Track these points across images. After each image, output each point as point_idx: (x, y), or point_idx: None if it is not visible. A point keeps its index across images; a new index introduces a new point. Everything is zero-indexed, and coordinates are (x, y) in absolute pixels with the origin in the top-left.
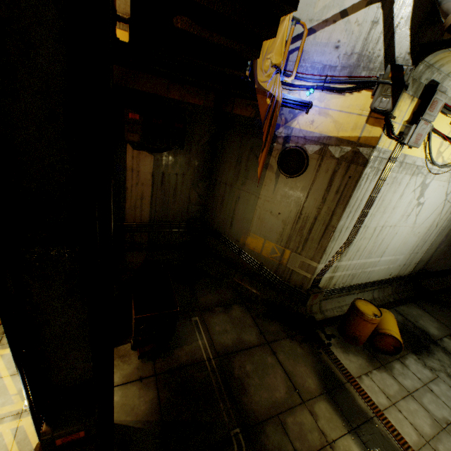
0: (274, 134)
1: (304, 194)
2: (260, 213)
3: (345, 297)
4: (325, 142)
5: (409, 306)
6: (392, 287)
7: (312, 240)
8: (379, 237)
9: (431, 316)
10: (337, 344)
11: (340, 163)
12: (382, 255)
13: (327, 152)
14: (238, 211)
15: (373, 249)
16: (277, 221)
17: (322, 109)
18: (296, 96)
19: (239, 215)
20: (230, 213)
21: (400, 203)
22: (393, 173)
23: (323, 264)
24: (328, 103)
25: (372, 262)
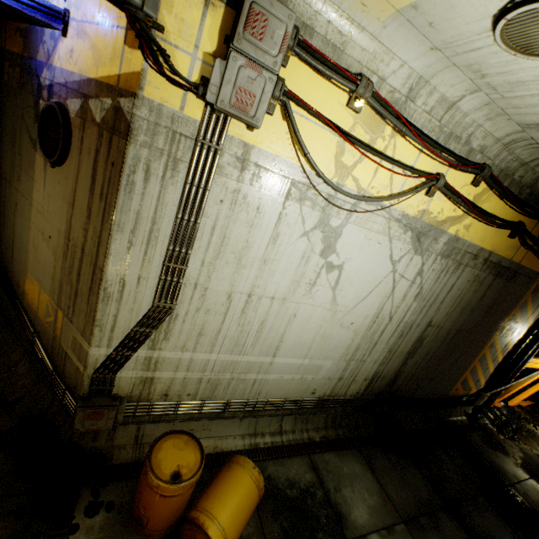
0: (40, 83)
1: (71, 200)
2: (34, 234)
3: (210, 421)
4: (86, 92)
5: (345, 456)
6: (327, 416)
7: (82, 295)
8: (251, 315)
9: (377, 480)
10: (98, 530)
11: (102, 135)
12: (277, 353)
13: (88, 112)
14: (17, 230)
15: (245, 338)
16: (50, 252)
17: (80, 24)
18: (56, 5)
19: (18, 238)
20: (11, 234)
21: (279, 254)
22: (228, 178)
23: (104, 348)
24: (85, 9)
25: (254, 363)
